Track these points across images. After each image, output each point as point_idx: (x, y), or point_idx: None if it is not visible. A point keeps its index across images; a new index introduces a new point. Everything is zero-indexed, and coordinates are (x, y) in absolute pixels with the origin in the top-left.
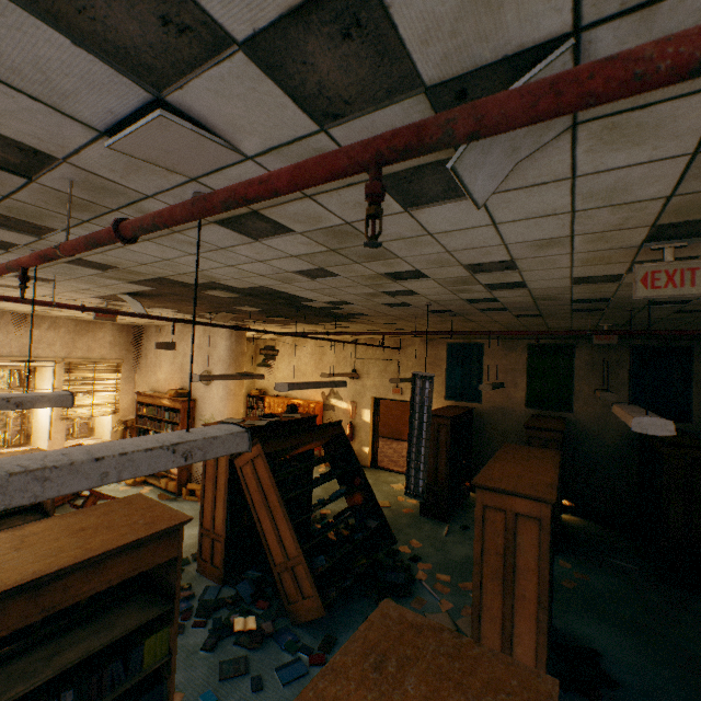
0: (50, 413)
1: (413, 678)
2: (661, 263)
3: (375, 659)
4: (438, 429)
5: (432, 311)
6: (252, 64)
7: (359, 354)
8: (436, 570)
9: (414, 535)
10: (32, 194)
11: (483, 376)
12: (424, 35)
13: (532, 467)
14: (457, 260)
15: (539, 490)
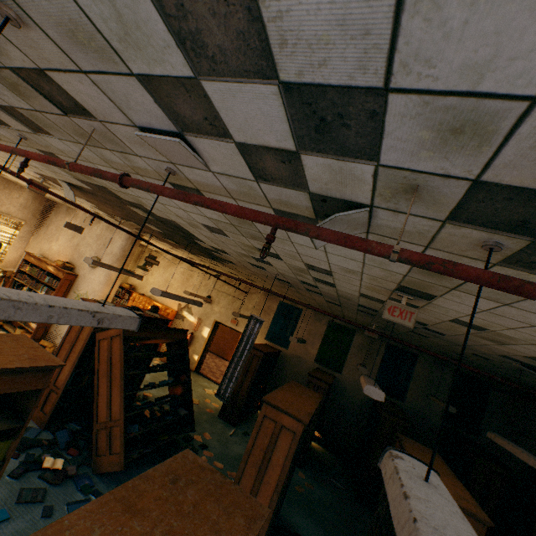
0: None
1: (192, 491)
2: (399, 303)
3: (173, 477)
4: (253, 358)
5: (277, 278)
6: (237, 149)
7: (218, 286)
8: (215, 458)
9: (209, 429)
10: (59, 119)
11: (295, 331)
12: (315, 179)
13: (303, 399)
14: (302, 259)
15: (301, 414)
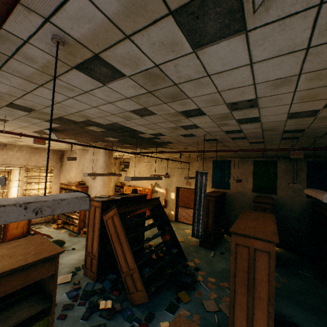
0: (17, 192)
1: None
2: None
3: None
4: (208, 202)
5: (206, 140)
6: None
7: (169, 165)
8: (207, 275)
9: (196, 256)
10: None
11: (231, 176)
12: None
13: (261, 222)
14: (223, 99)
15: (268, 235)
